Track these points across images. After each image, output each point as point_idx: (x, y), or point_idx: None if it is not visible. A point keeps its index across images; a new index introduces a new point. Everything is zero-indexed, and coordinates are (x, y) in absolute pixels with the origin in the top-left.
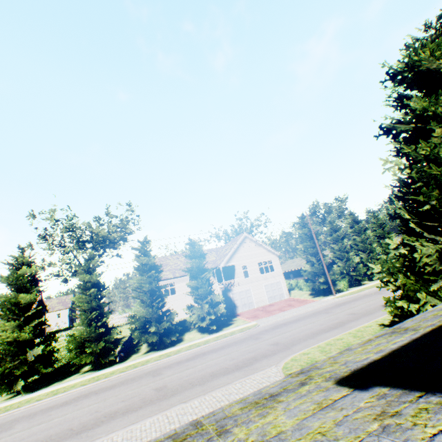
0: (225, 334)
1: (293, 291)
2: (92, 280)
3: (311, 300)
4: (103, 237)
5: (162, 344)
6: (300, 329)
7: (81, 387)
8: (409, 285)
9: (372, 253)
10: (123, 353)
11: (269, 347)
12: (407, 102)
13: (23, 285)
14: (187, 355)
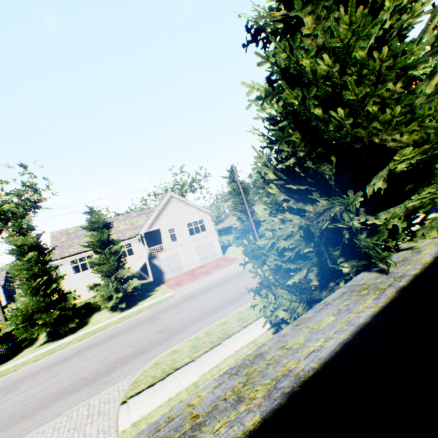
0: (132, 313)
1: (230, 247)
2: None
3: (240, 258)
4: None
5: (65, 331)
6: (203, 303)
7: None
8: (264, 279)
9: None
10: (11, 351)
11: (153, 337)
12: None
13: None
14: (72, 350)
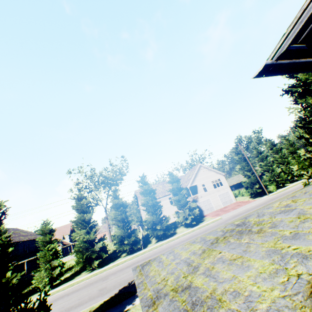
0: (203, 225)
1: (237, 197)
2: (119, 202)
3: (252, 200)
4: (110, 179)
5: (164, 237)
6: None
7: (130, 260)
8: None
9: (289, 164)
10: (143, 244)
11: None
12: (295, 75)
13: (84, 209)
14: (185, 238)
